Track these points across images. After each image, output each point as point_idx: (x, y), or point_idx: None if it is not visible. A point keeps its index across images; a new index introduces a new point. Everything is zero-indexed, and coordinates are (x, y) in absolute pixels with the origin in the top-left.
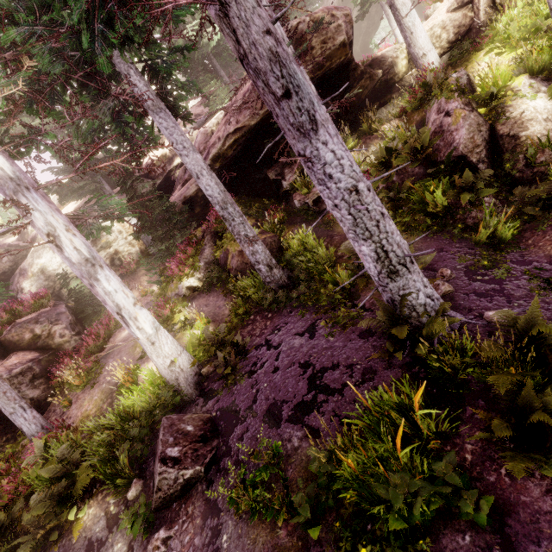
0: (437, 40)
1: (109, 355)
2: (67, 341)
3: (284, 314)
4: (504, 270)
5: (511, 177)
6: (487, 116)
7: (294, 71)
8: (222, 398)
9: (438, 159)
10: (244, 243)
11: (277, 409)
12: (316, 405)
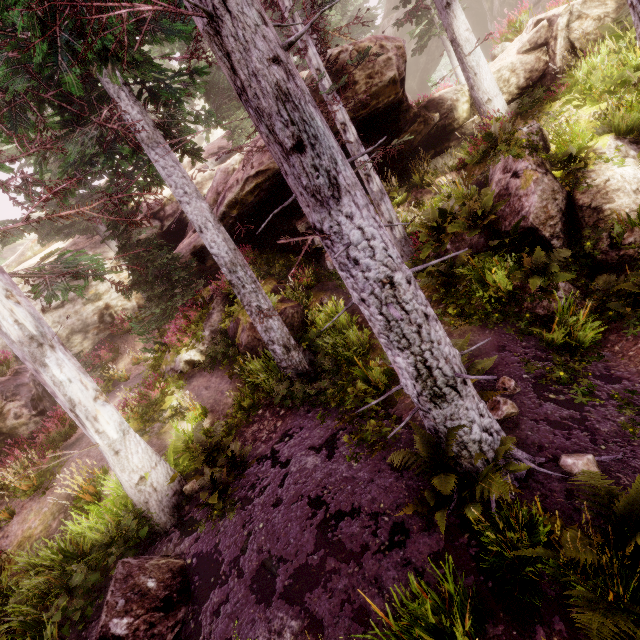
0: (505, 84)
1: (75, 447)
2: (24, 423)
3: (300, 413)
4: (586, 388)
5: (592, 258)
6: (564, 181)
7: (311, 115)
8: (204, 535)
9: (502, 229)
10: (256, 317)
11: (270, 571)
12: (324, 576)
